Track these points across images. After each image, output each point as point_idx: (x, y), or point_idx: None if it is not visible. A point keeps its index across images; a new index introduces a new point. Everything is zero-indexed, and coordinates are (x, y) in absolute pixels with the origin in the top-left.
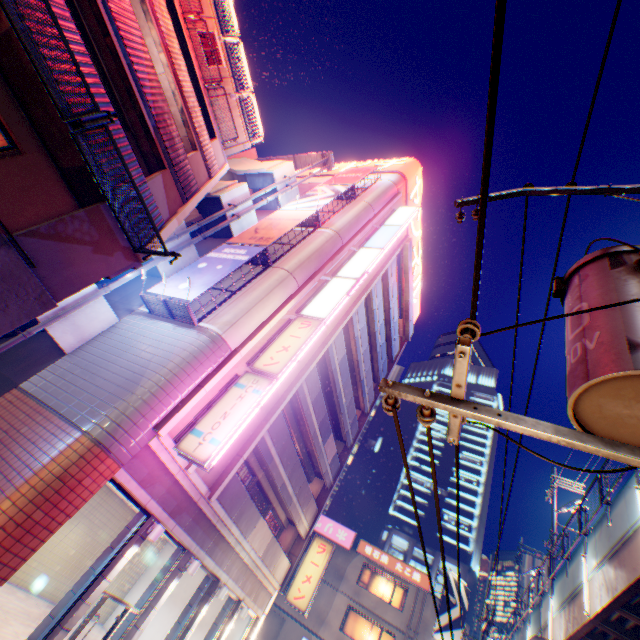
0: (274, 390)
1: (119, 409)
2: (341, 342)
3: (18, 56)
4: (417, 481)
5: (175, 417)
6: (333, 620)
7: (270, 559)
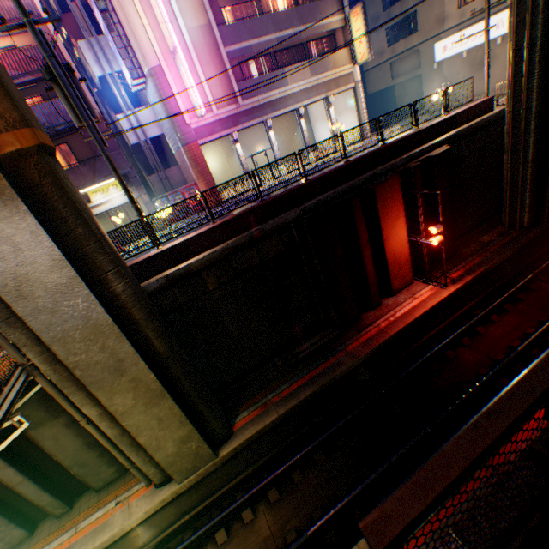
0: (183, 54)
1: (176, 135)
2: None
3: None
4: None
5: (184, 115)
6: (450, 12)
7: (322, 70)
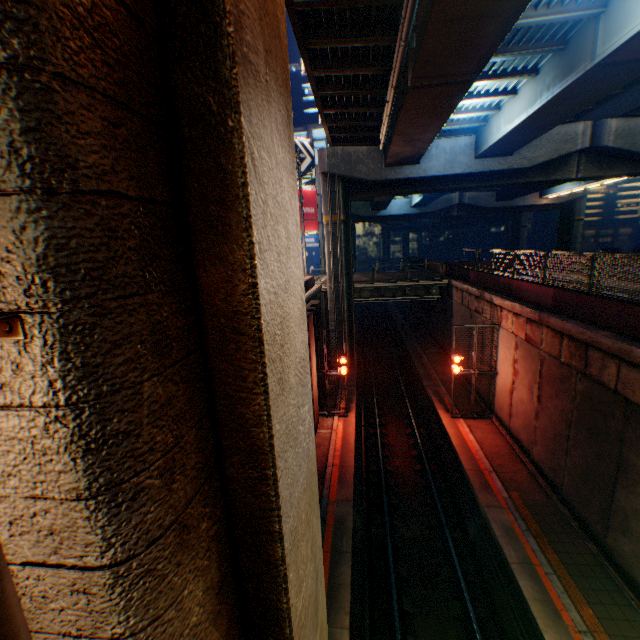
0: None
1: None
2: None
3: None
4: None
5: None
6: None
7: None
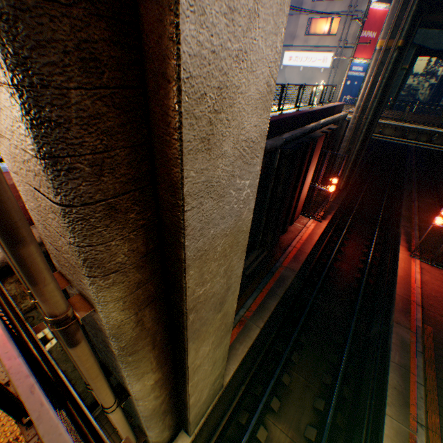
0: None
1: None
2: None
3: None
4: None
5: None
6: (300, 35)
7: None
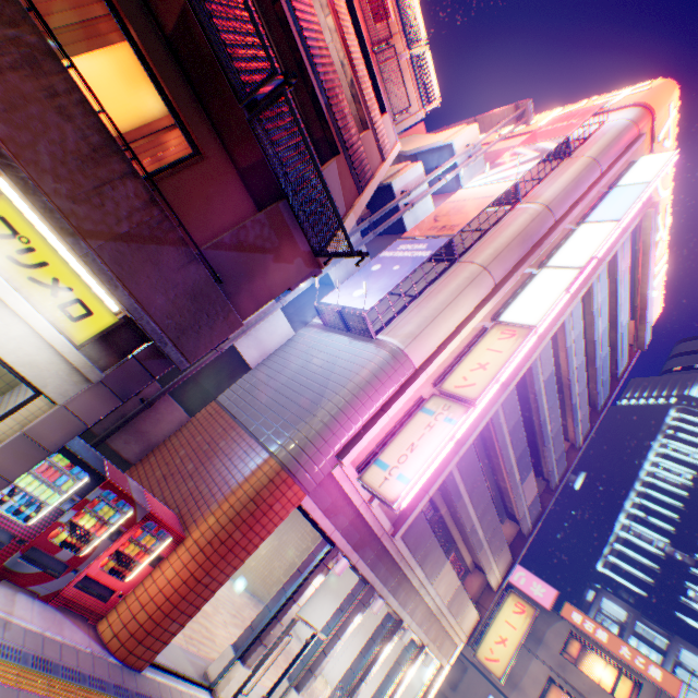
0: (470, 420)
1: (301, 432)
2: (547, 355)
3: (193, 39)
4: (641, 537)
5: (357, 445)
6: (528, 688)
7: (456, 608)
